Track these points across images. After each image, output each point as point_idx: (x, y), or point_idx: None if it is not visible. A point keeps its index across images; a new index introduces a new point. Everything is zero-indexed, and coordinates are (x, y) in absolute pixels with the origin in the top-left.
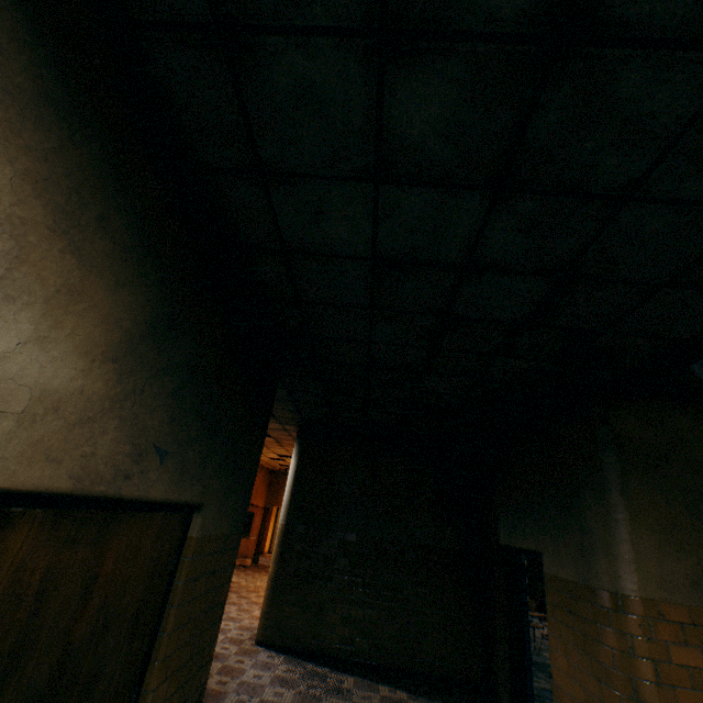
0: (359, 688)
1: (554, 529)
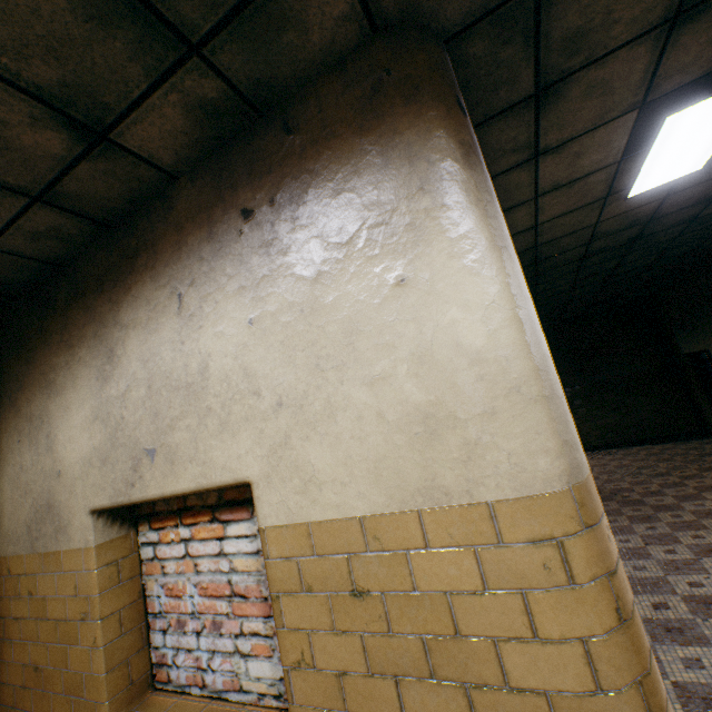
0: (620, 451)
1: (710, 336)
